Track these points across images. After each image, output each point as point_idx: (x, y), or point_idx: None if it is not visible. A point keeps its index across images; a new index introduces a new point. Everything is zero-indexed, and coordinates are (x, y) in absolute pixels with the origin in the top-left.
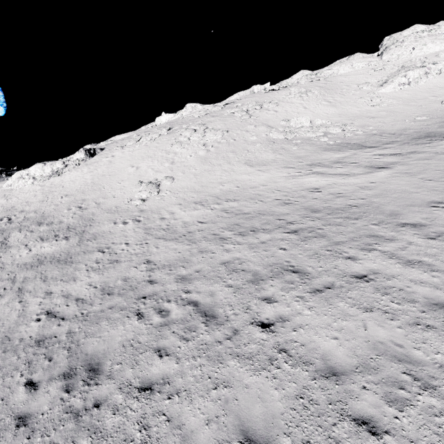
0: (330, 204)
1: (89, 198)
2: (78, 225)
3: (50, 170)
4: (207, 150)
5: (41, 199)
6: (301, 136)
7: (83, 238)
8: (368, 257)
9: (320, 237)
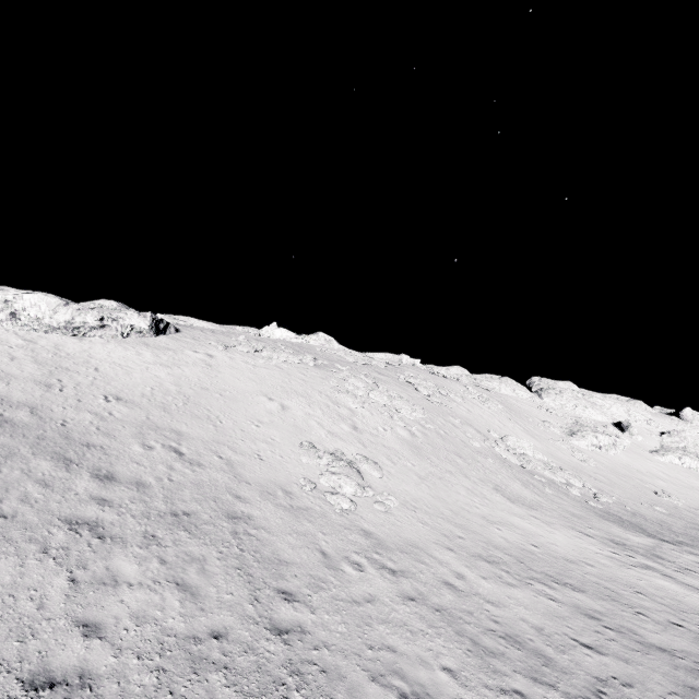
0: None
1: (190, 432)
2: (206, 518)
3: (68, 318)
4: (410, 432)
5: (42, 377)
6: (538, 471)
7: (261, 584)
8: None
9: None
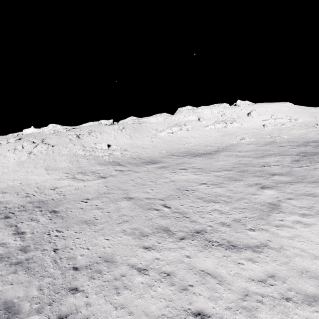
0: (45, 198)
1: None
2: None
3: None
4: (28, 157)
5: None
6: (96, 154)
7: None
8: (4, 230)
9: (3, 218)
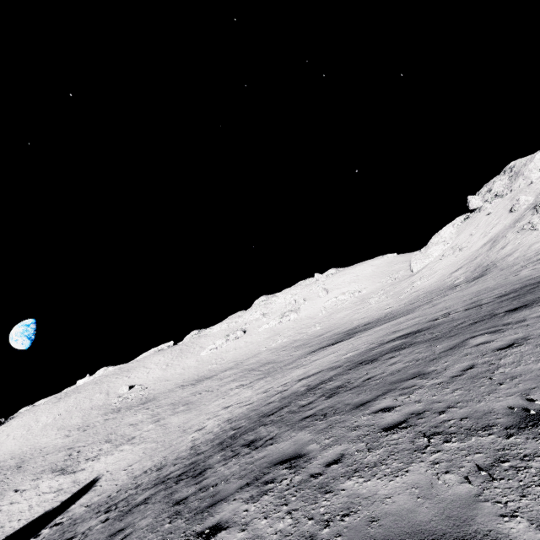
0: (29, 458)
1: None
2: None
3: None
4: (54, 418)
5: None
6: (111, 401)
7: None
8: None
9: None
